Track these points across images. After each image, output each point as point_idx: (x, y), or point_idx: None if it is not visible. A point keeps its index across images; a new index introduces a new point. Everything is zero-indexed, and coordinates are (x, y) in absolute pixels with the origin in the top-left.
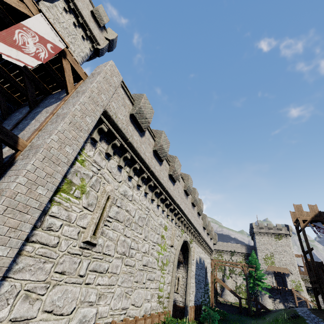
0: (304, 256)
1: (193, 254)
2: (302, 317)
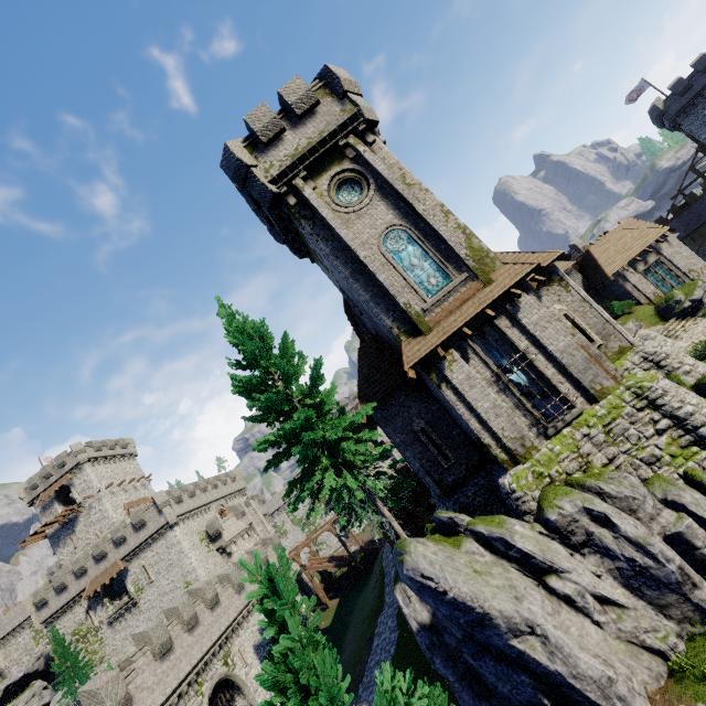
0: None
1: (242, 661)
2: (384, 572)
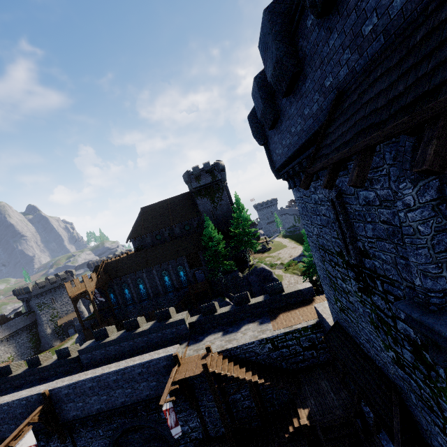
0: (83, 325)
1: None
2: None
